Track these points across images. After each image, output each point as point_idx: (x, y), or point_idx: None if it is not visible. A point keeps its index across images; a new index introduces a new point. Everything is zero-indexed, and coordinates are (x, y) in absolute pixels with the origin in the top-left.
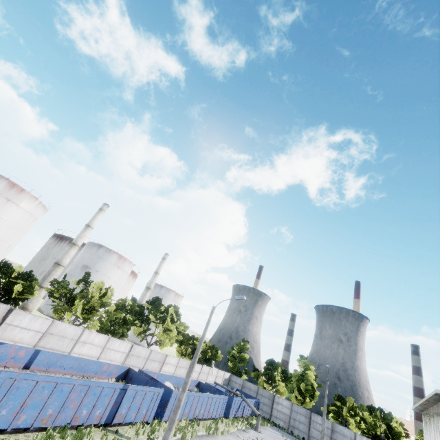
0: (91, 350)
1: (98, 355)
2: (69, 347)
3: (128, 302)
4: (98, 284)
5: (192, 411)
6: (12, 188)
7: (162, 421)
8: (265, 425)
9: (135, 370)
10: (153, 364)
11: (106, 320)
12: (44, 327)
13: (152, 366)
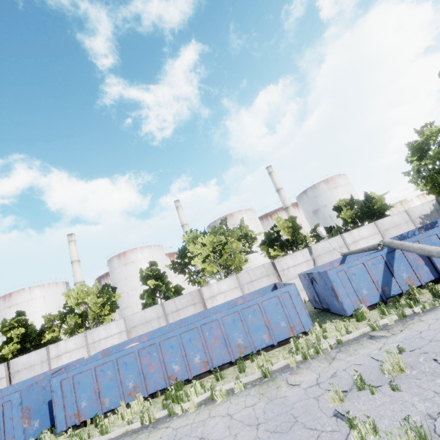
0: (73, 357)
1: (87, 355)
2: (46, 369)
3: (149, 271)
4: (66, 294)
5: (156, 375)
6: (120, 257)
7: (43, 436)
8: None
9: (74, 362)
10: (185, 313)
11: (98, 314)
12: (2, 373)
13: (185, 315)
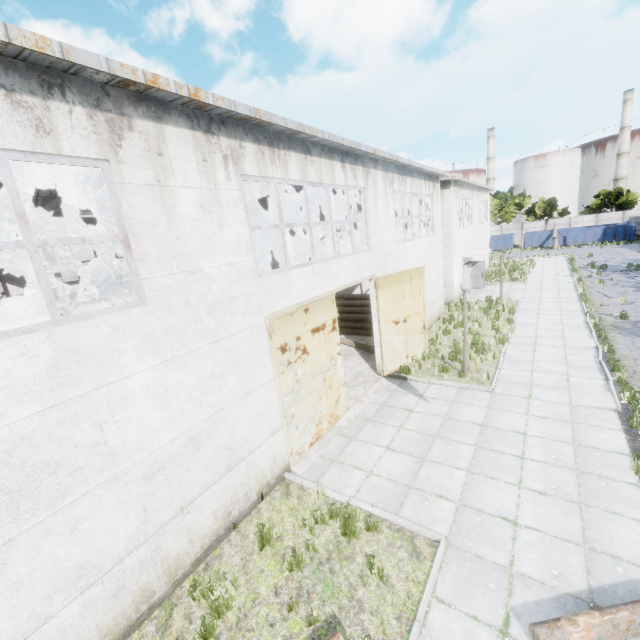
0: None
1: None
2: None
3: None
4: None
5: None
6: None
7: None
8: (610, 245)
9: None
10: None
11: None
12: None
13: None
